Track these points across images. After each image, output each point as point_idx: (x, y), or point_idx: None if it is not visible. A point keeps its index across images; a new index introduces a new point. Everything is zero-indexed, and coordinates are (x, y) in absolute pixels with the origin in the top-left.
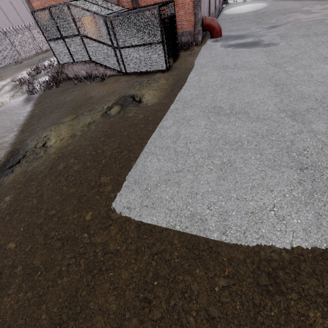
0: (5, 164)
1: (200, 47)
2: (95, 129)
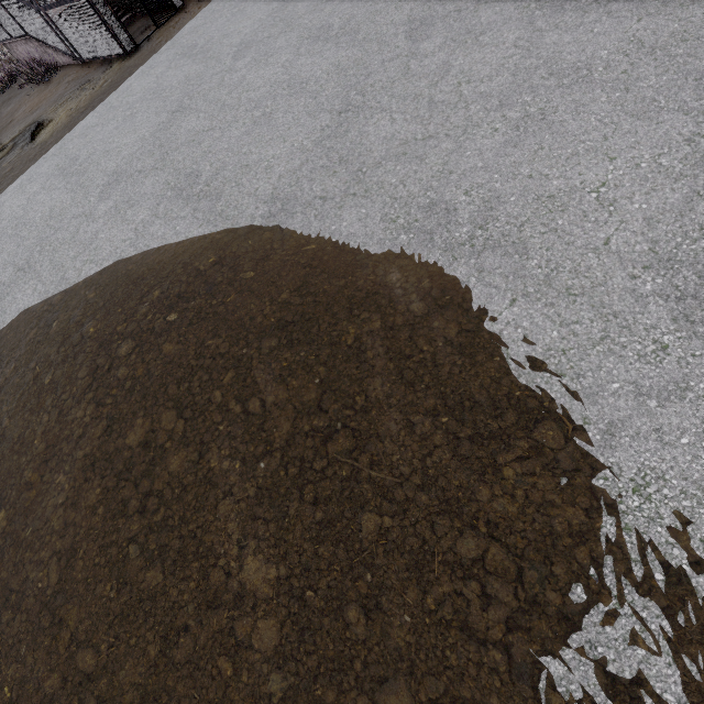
0: None
1: None
2: None
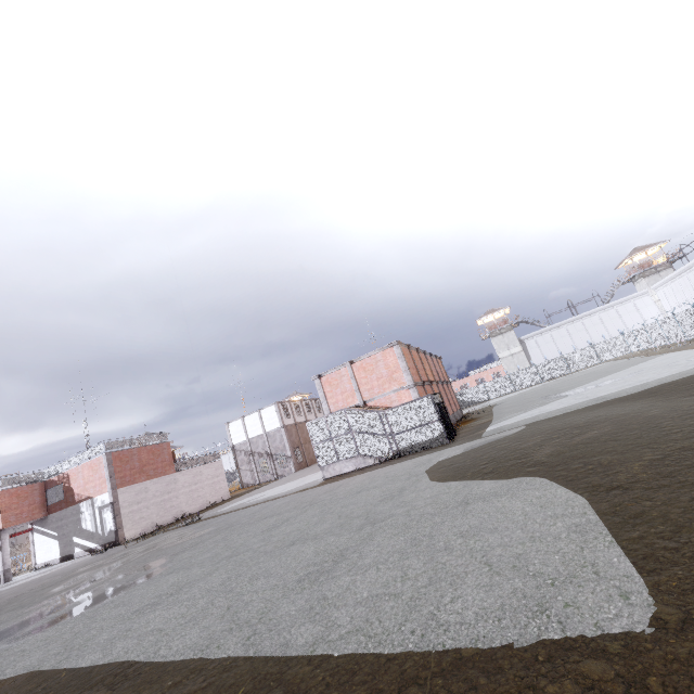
0: None
1: None
2: None
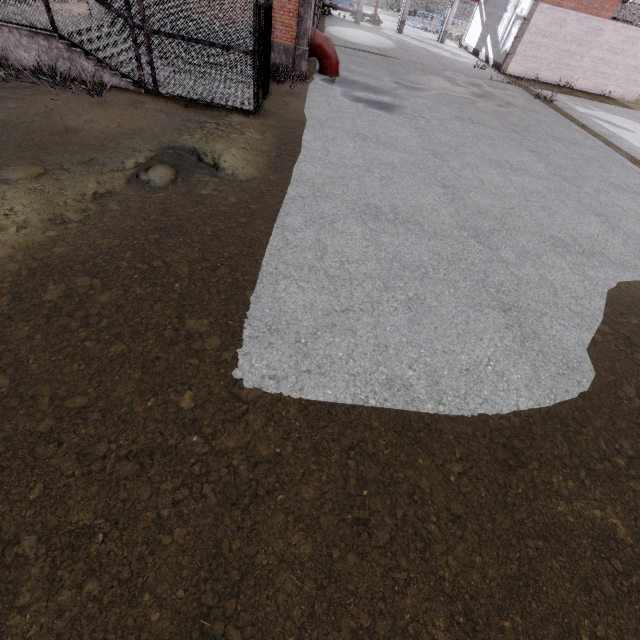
0: None
1: (305, 85)
2: (121, 212)
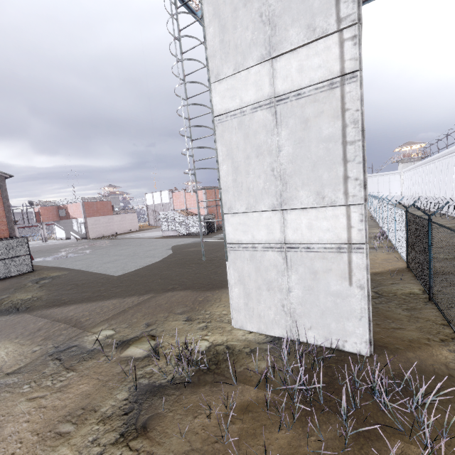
0: (4, 314)
1: None
2: (52, 284)
